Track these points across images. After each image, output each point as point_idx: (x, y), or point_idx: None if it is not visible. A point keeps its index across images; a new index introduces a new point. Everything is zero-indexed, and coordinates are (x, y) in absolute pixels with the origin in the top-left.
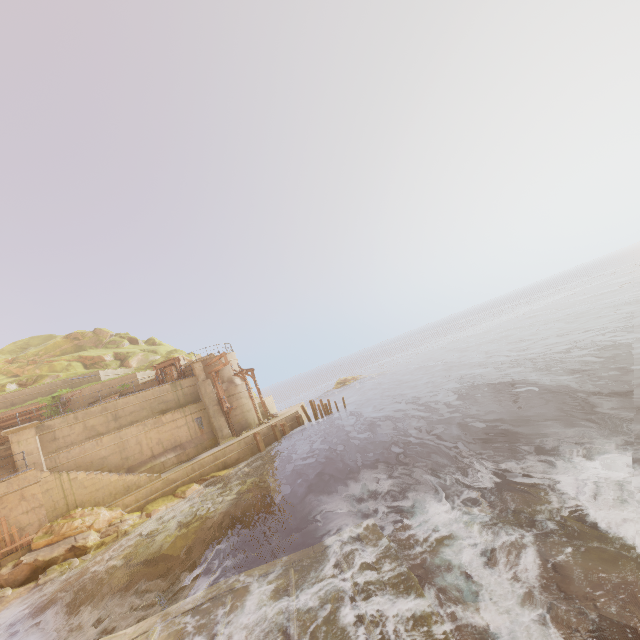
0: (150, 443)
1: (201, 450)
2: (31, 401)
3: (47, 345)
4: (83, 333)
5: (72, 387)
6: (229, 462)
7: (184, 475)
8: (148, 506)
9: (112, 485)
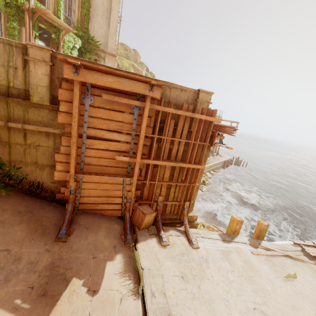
0: None
1: None
2: None
3: None
4: (130, 48)
5: None
6: (218, 168)
7: (212, 166)
8: (207, 174)
9: None
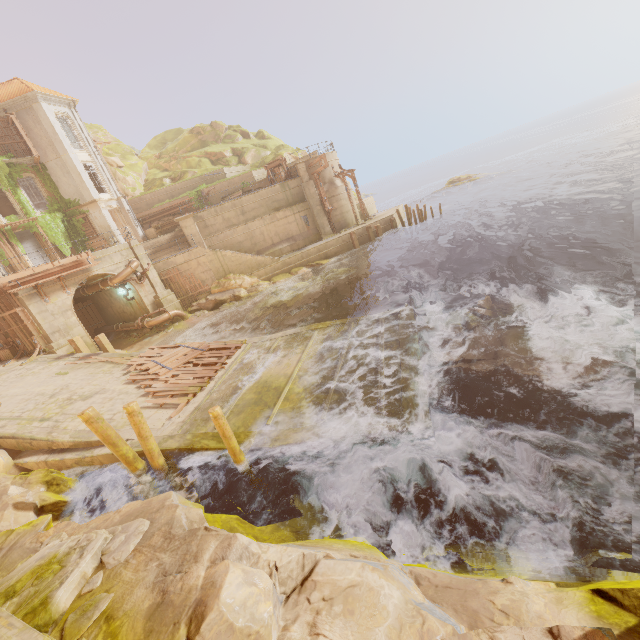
0: (270, 234)
1: (308, 243)
2: (183, 194)
3: (179, 141)
4: (203, 127)
5: (207, 183)
6: (329, 254)
7: (296, 260)
8: (273, 278)
9: (249, 262)
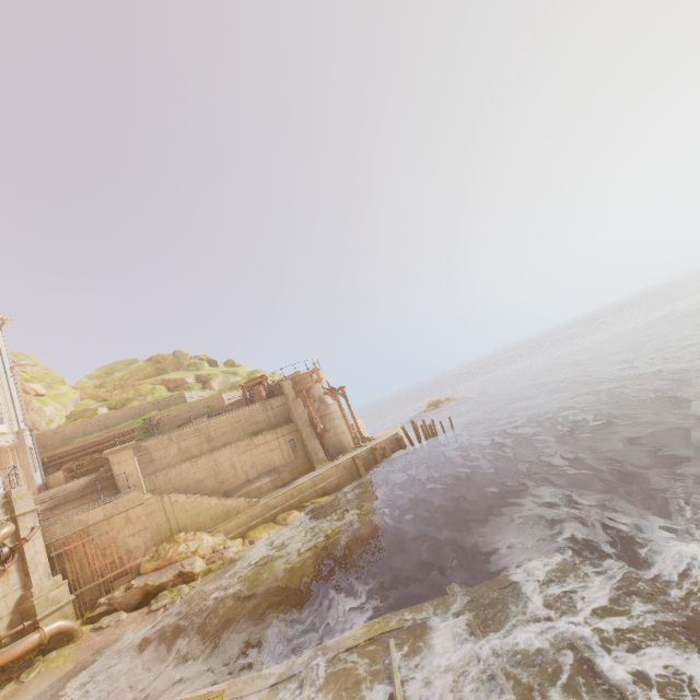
0: (244, 466)
1: (296, 475)
2: (123, 424)
3: (131, 369)
4: (164, 356)
5: (160, 410)
6: (328, 488)
7: (283, 501)
8: (250, 533)
9: (212, 509)
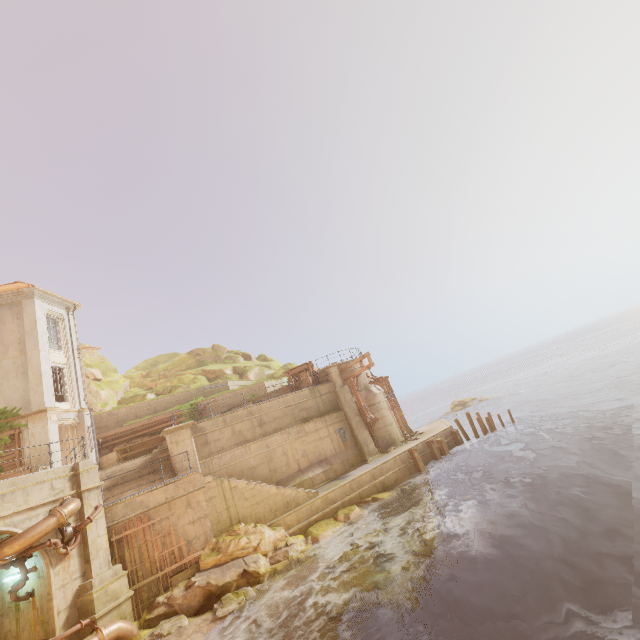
0: (295, 455)
1: (348, 467)
2: (171, 408)
3: (174, 361)
4: (203, 349)
5: (205, 396)
6: (387, 483)
7: (342, 494)
8: (311, 529)
9: (271, 499)
